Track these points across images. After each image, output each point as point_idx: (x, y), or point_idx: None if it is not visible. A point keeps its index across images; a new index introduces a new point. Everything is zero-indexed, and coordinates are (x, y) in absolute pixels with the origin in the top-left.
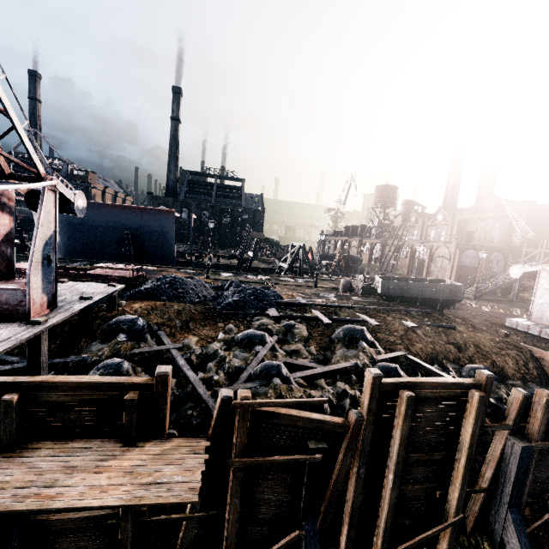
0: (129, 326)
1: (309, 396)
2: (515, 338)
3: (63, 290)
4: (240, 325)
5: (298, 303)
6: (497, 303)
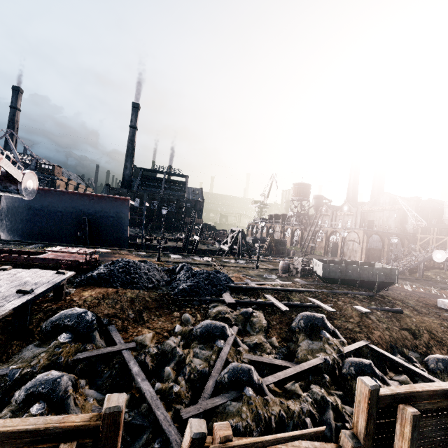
0: (74, 322)
1: (288, 411)
2: None
3: (2, 280)
4: (196, 314)
5: (250, 287)
6: (411, 281)
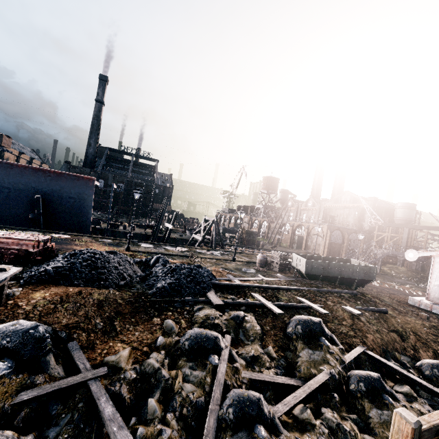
0: (17, 344)
1: None
2: (434, 320)
3: None
4: (180, 319)
5: (236, 284)
6: None
